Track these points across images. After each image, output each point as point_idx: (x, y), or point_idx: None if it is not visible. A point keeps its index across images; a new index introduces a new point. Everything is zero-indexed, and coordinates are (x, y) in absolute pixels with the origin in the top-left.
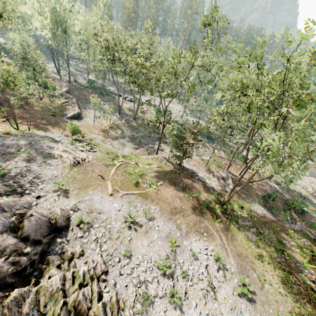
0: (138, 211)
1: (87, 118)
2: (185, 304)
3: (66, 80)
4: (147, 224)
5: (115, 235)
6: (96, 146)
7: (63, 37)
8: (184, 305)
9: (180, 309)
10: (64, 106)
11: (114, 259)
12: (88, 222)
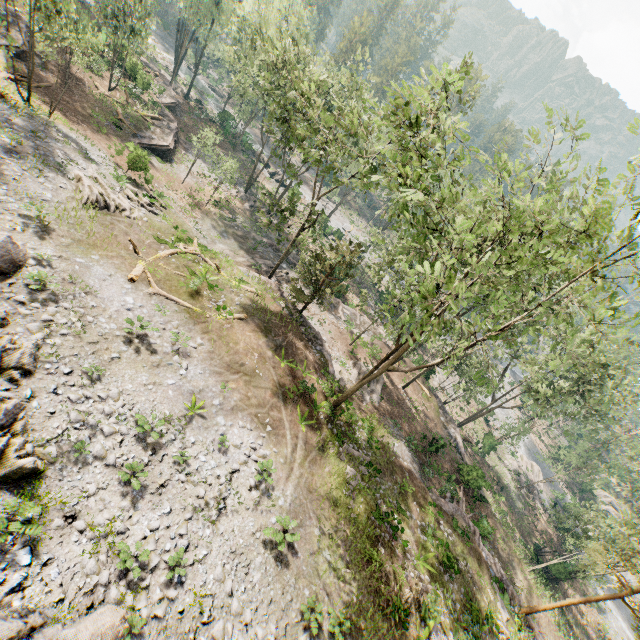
0: (167, 330)
1: (181, 167)
2: (148, 501)
3: (182, 92)
4: (169, 357)
5: (92, 337)
6: (164, 209)
7: (209, 11)
8: (145, 501)
9: (133, 503)
10: (148, 124)
11: (61, 366)
12: (53, 292)
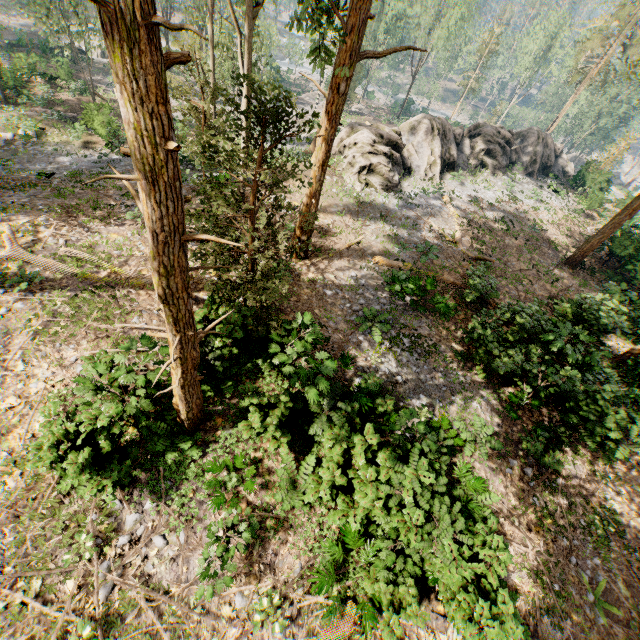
0: None
1: None
2: None
3: None
4: None
5: None
6: None
7: None
8: None
9: None
10: None
11: None
12: None
